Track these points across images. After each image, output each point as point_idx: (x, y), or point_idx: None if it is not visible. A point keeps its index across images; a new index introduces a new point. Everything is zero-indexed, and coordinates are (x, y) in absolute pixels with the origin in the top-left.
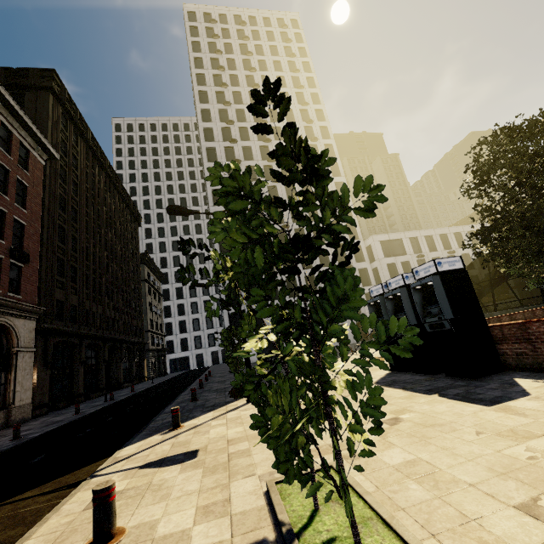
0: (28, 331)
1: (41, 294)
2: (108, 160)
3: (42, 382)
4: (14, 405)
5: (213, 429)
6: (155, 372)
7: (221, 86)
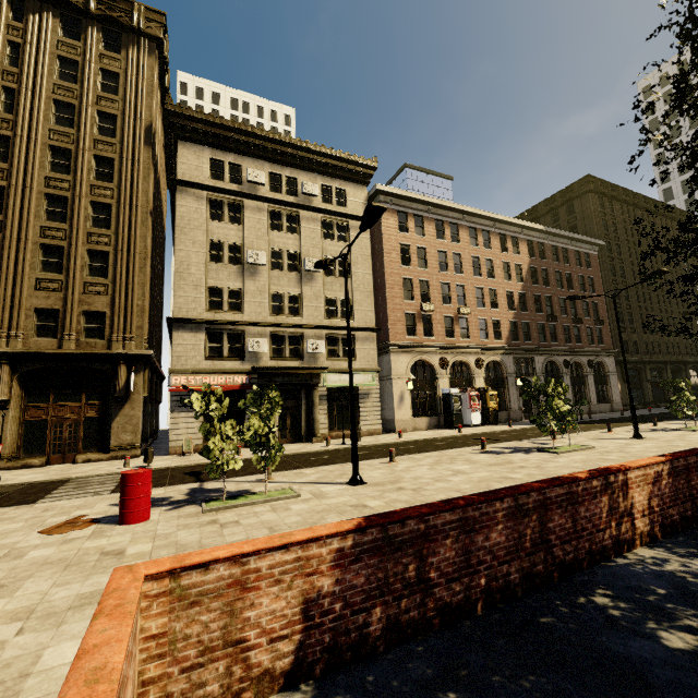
0: (611, 363)
1: (612, 340)
2: (641, 195)
3: (624, 391)
4: (613, 401)
5: None
6: None
7: None
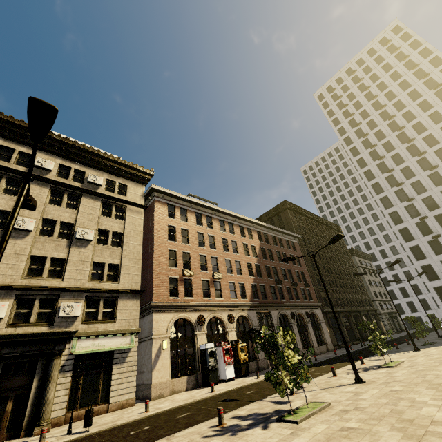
0: (320, 313)
1: (317, 297)
2: (313, 214)
3: (332, 334)
4: (327, 343)
5: (392, 356)
6: (393, 329)
7: (356, 126)
